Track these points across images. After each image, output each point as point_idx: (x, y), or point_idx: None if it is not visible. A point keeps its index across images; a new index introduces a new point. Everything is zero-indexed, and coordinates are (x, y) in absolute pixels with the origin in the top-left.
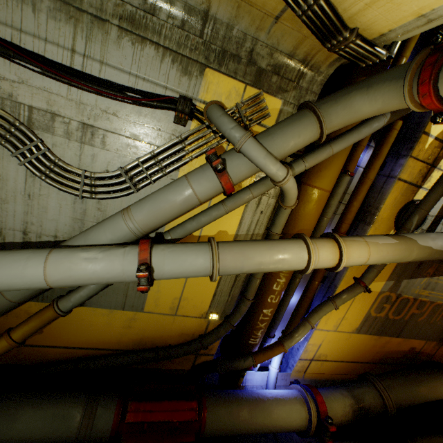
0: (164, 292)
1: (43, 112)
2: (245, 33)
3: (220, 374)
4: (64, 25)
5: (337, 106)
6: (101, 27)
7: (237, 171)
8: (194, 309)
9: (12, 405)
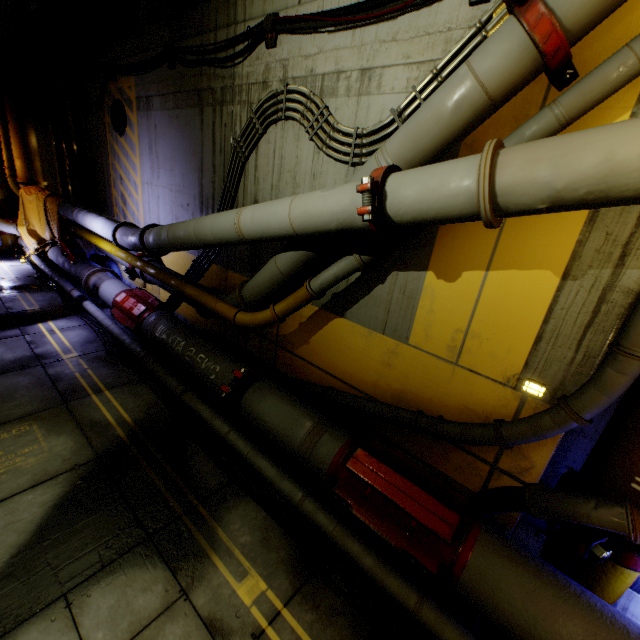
0: (439, 315)
1: (332, 75)
2: None
3: (545, 544)
4: None
5: None
6: None
7: None
8: (490, 361)
9: (266, 387)
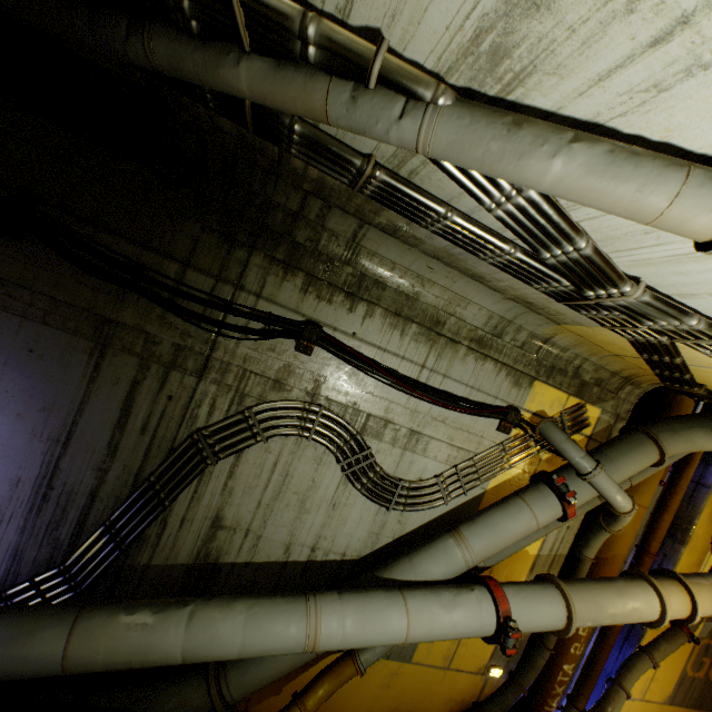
0: None
1: (379, 419)
2: (577, 354)
3: None
4: (422, 346)
5: (677, 438)
6: (452, 347)
7: (580, 498)
8: (471, 659)
9: None
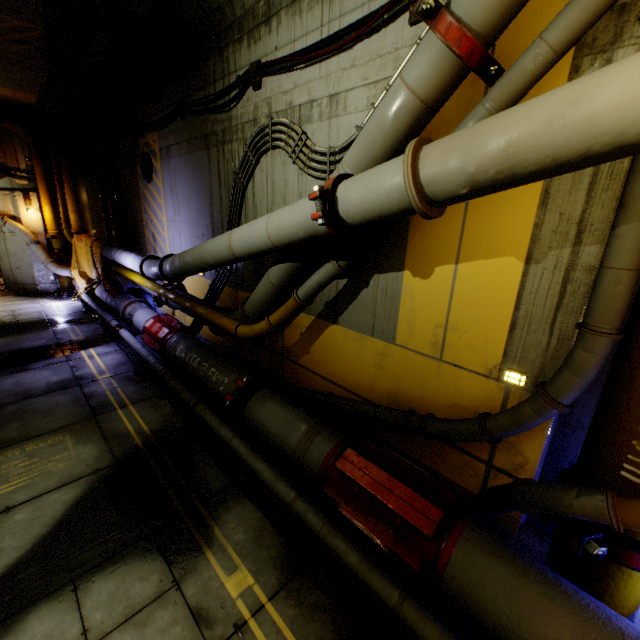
0: (419, 312)
1: (306, 105)
2: None
3: (550, 548)
4: (316, 9)
5: None
6: None
7: None
8: (471, 353)
9: (268, 395)
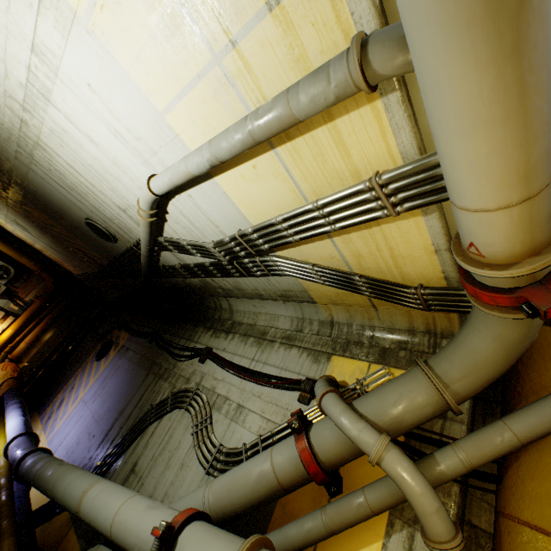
0: None
1: (223, 397)
2: (362, 325)
3: None
4: (254, 348)
5: (444, 351)
6: (271, 344)
7: (320, 436)
8: None
9: None
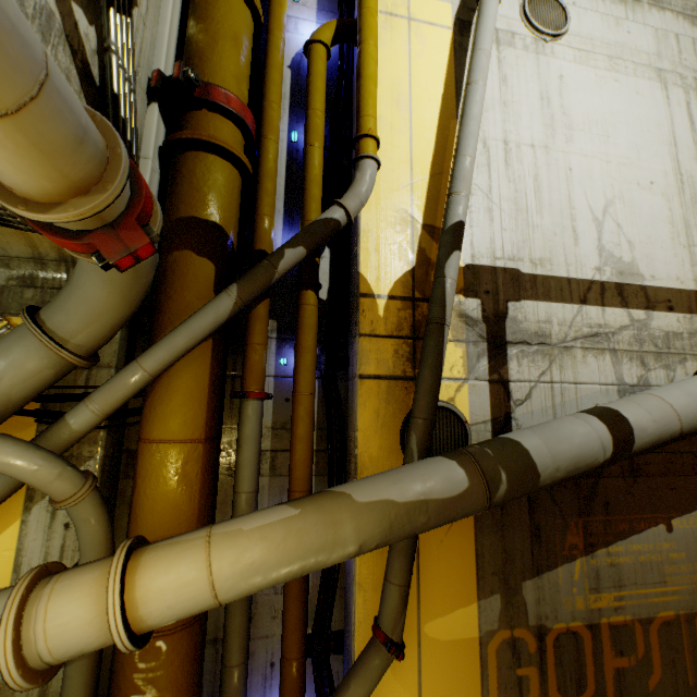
0: None
1: None
2: None
3: None
4: None
5: (60, 298)
6: None
7: None
8: None
9: None
